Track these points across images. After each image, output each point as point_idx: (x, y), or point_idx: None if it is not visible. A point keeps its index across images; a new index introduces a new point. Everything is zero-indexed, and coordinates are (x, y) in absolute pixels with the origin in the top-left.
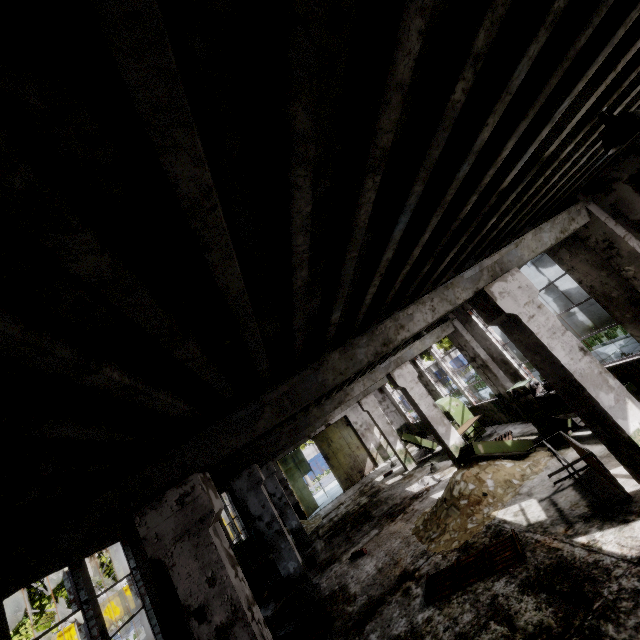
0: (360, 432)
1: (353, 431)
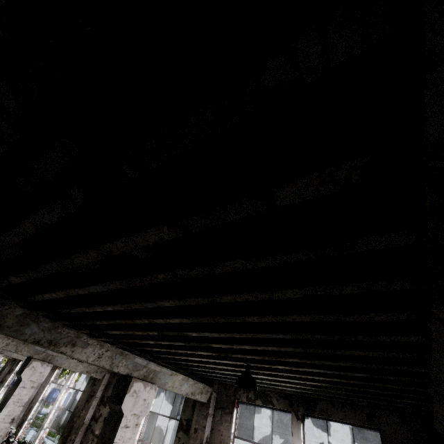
0: None
1: None
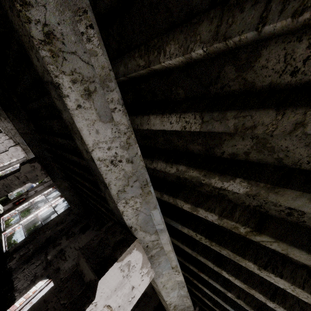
0: None
1: None
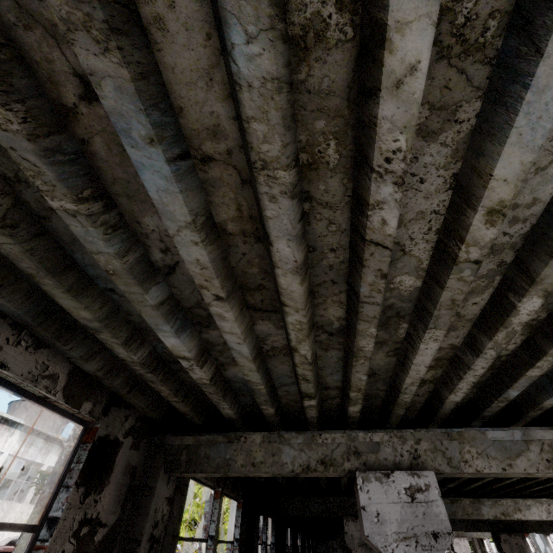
0: None
1: None
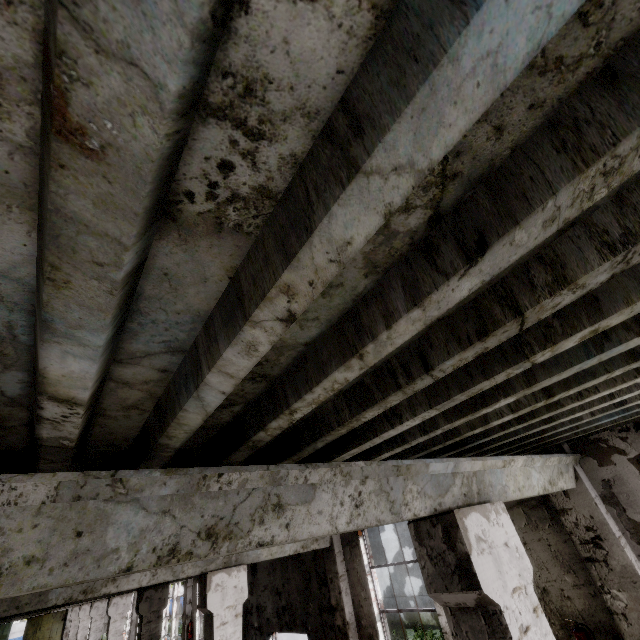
0: (67, 631)
1: (63, 627)
